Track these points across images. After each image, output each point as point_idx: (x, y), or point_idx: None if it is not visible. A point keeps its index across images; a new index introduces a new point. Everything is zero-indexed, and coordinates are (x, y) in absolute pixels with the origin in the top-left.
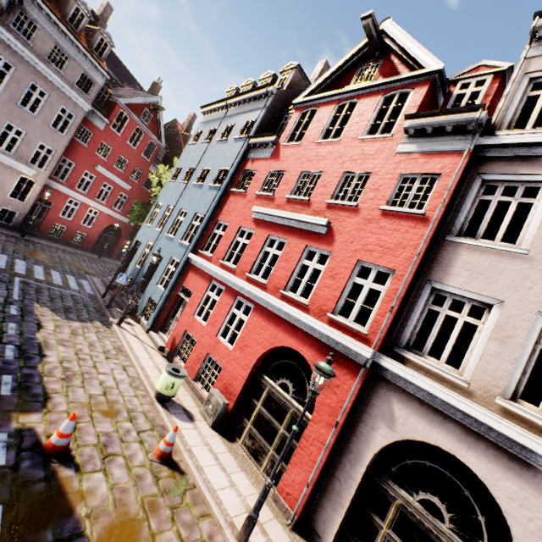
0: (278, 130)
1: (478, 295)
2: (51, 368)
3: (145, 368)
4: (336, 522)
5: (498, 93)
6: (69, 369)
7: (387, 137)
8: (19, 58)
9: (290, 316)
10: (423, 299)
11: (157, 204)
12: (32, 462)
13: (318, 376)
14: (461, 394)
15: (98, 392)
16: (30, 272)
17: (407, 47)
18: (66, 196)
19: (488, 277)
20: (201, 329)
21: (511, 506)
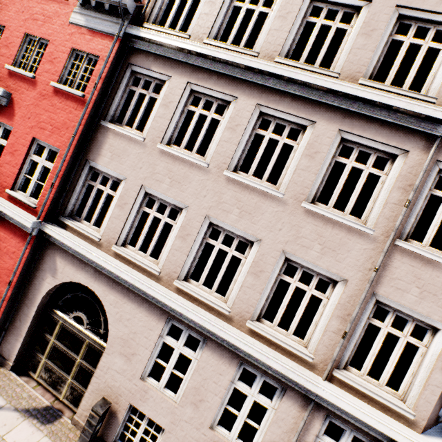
0: None
1: (115, 173)
2: None
3: None
4: (17, 347)
5: None
6: None
7: None
8: None
9: None
10: (83, 176)
11: None
12: None
13: None
14: (96, 246)
15: None
16: None
17: None
18: None
19: (121, 158)
20: None
21: (111, 308)
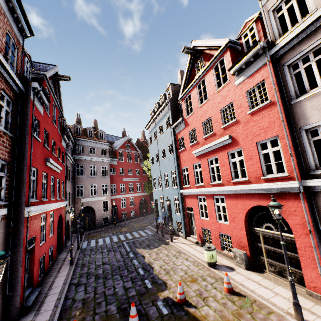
0: (180, 113)
1: None
2: (158, 271)
3: (195, 255)
4: None
5: (264, 25)
6: (165, 269)
7: (227, 83)
8: (83, 161)
9: (243, 190)
10: (304, 139)
11: (153, 178)
12: (176, 309)
13: (273, 210)
14: None
15: (182, 274)
16: (126, 237)
17: (208, 44)
18: (119, 199)
19: None
20: (208, 222)
21: None
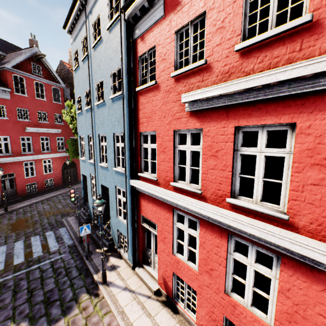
0: None
1: None
2: None
3: None
4: None
5: None
6: None
7: None
8: None
9: None
10: None
11: (80, 137)
12: None
13: None
14: None
15: None
16: (10, 259)
17: None
18: (20, 163)
19: None
20: (194, 276)
21: None
